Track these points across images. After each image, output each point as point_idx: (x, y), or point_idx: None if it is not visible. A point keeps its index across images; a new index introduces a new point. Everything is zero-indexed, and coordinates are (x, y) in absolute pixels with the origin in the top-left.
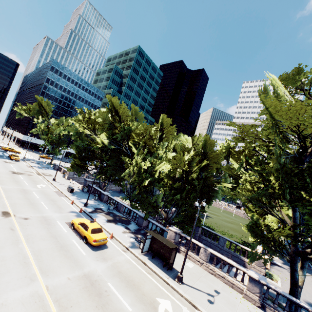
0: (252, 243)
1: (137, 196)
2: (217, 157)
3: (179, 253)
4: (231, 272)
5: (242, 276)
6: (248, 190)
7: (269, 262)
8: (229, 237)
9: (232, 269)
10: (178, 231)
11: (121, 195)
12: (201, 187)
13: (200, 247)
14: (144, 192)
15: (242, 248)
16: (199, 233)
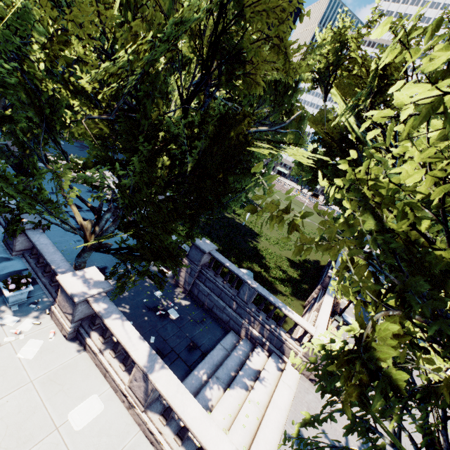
0: (316, 260)
1: (2, 158)
2: (285, 2)
3: (85, 351)
4: (242, 374)
5: (262, 391)
6: (402, 203)
7: (335, 325)
8: (282, 250)
9: (248, 361)
10: (85, 294)
11: (83, 152)
12: (206, 151)
13: (199, 293)
14: (27, 147)
15: (286, 316)
16: (204, 264)
